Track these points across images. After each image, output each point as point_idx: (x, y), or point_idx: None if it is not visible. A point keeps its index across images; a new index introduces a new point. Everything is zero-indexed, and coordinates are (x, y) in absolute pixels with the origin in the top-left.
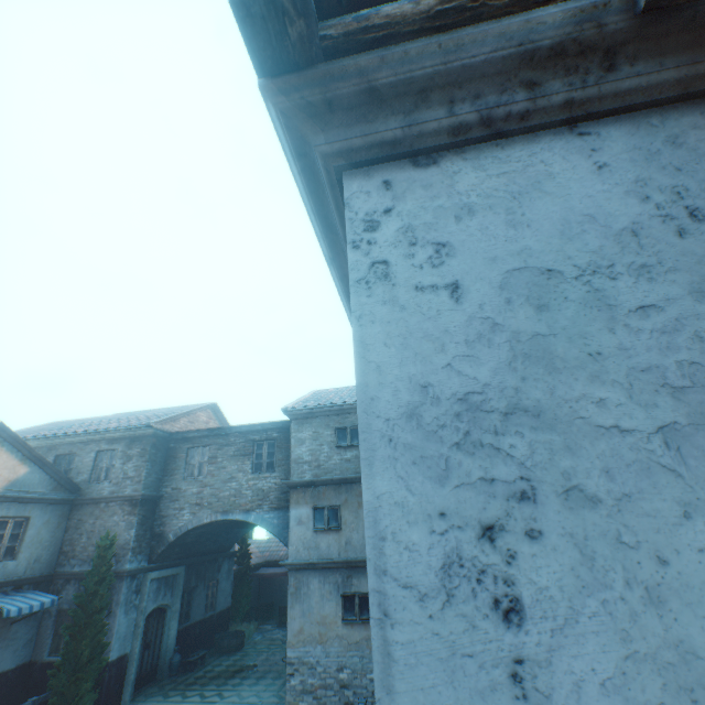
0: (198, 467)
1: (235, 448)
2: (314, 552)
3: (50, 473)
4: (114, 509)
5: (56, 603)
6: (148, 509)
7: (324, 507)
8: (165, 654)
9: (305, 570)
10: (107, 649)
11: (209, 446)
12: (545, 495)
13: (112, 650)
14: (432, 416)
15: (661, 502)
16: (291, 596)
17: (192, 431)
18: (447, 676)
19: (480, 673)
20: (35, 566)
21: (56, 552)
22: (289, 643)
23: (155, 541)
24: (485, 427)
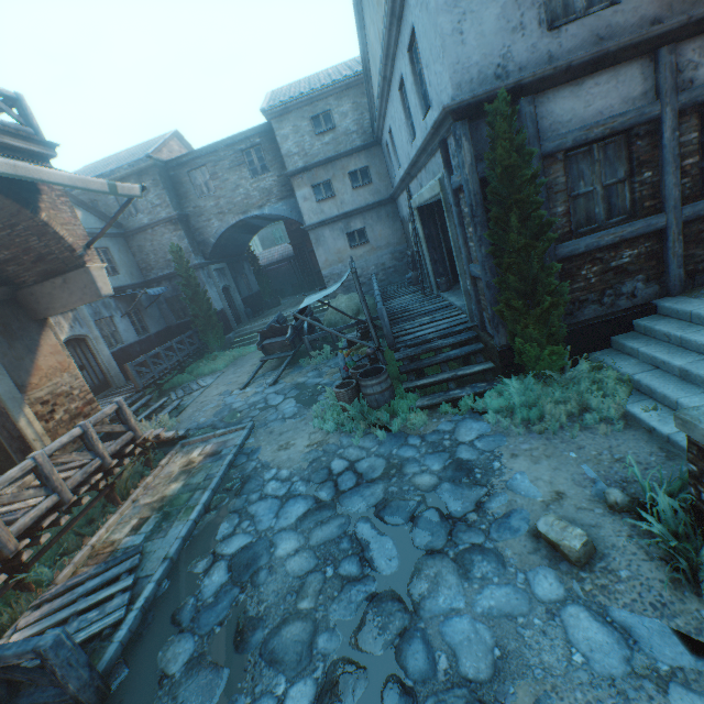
0: (205, 186)
1: (229, 162)
2: (321, 216)
3: (96, 215)
4: (161, 232)
5: (168, 290)
6: (185, 226)
7: (319, 184)
8: (241, 311)
9: (319, 228)
10: (212, 307)
11: (205, 167)
12: (467, 14)
13: (216, 306)
14: (449, 4)
15: (483, 10)
16: (315, 245)
17: (183, 156)
18: (453, 46)
19: (458, 44)
20: (134, 279)
21: (138, 270)
22: (322, 269)
23: (202, 247)
24: (458, 4)
